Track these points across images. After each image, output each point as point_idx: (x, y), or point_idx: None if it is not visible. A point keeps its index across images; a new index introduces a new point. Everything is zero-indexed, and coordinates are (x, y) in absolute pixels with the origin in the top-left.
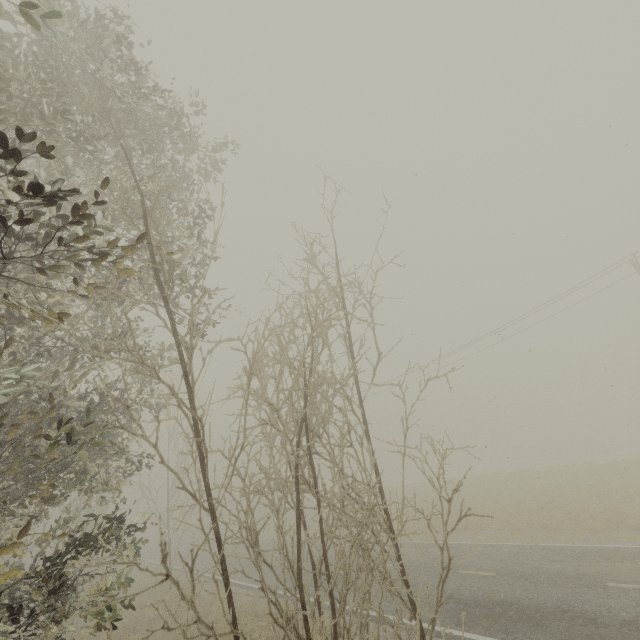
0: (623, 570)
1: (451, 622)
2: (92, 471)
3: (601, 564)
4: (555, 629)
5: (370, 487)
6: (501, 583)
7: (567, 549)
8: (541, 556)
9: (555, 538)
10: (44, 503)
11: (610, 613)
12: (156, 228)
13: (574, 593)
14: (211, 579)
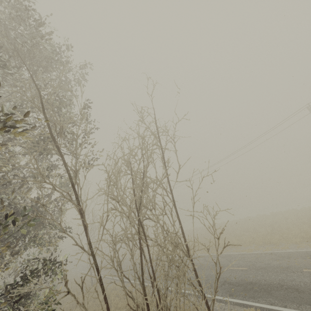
0: (310, 262)
1: (226, 294)
2: (40, 235)
3: (299, 260)
4: (278, 295)
5: (176, 235)
6: (250, 273)
7: (282, 253)
8: (269, 258)
9: (276, 248)
10: (14, 254)
11: (305, 285)
12: (52, 109)
13: (287, 276)
14: (111, 279)
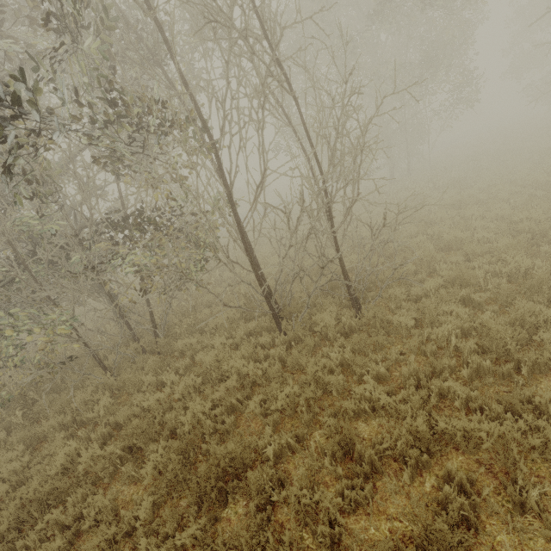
0: None
1: None
2: None
3: None
4: None
5: None
6: None
7: None
8: None
9: None
10: None
11: None
12: None
13: None
14: None
